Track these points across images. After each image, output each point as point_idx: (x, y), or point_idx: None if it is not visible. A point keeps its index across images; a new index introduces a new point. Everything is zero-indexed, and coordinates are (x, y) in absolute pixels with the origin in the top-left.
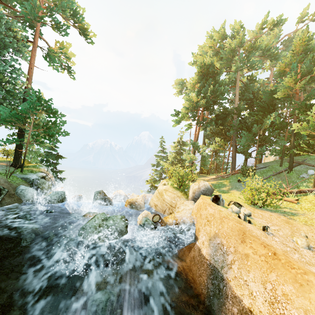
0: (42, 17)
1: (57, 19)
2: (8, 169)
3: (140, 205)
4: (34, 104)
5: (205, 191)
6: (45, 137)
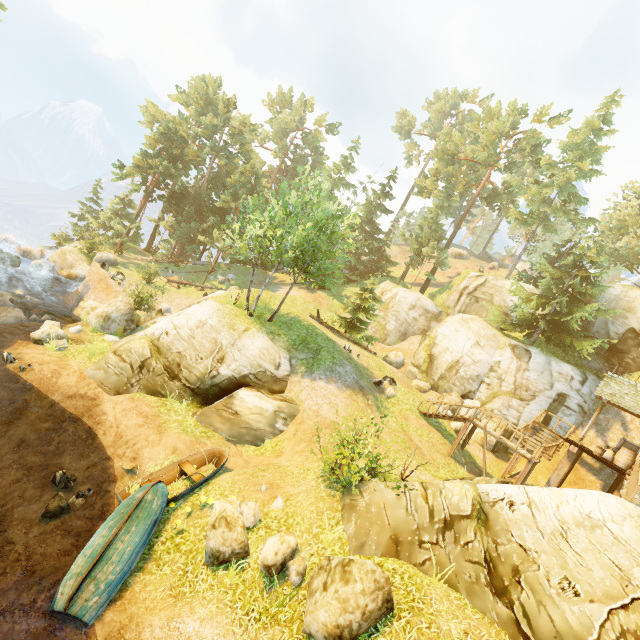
0: None
1: None
2: None
3: (35, 257)
4: None
5: (106, 261)
6: None
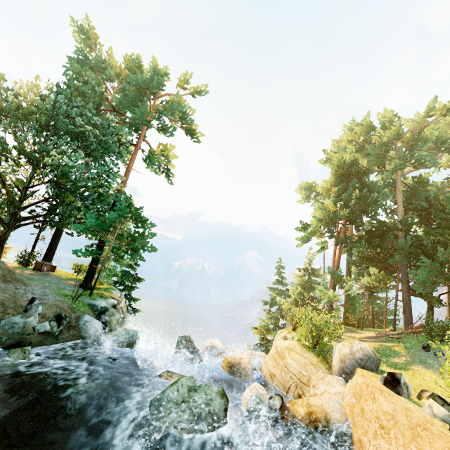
0: (150, 121)
1: (165, 122)
2: (76, 289)
3: (246, 371)
4: (123, 210)
5: (364, 361)
6: (127, 251)
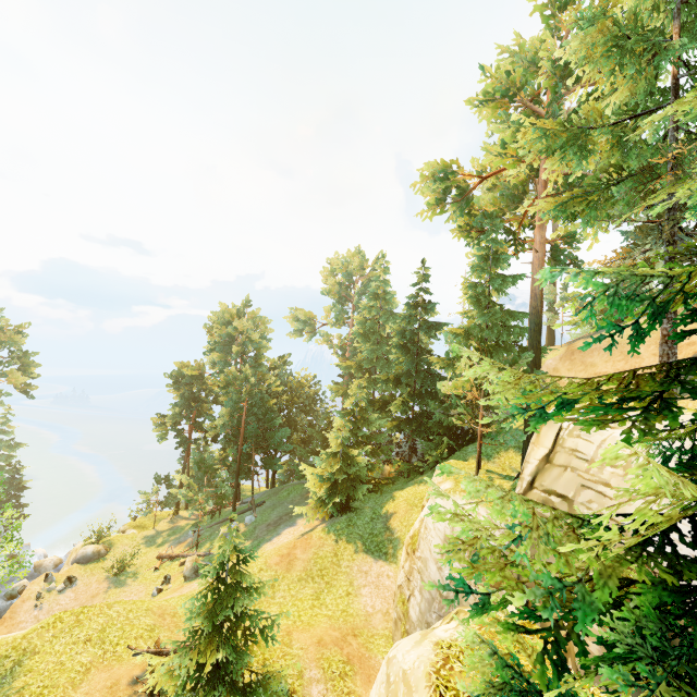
0: None
1: None
2: None
3: (46, 568)
4: None
5: (79, 560)
6: None
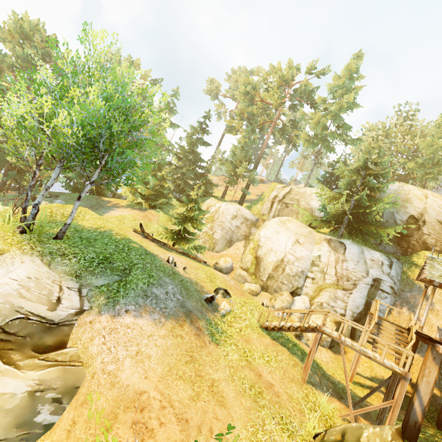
0: None
1: None
2: None
3: None
4: None
5: None
6: None
